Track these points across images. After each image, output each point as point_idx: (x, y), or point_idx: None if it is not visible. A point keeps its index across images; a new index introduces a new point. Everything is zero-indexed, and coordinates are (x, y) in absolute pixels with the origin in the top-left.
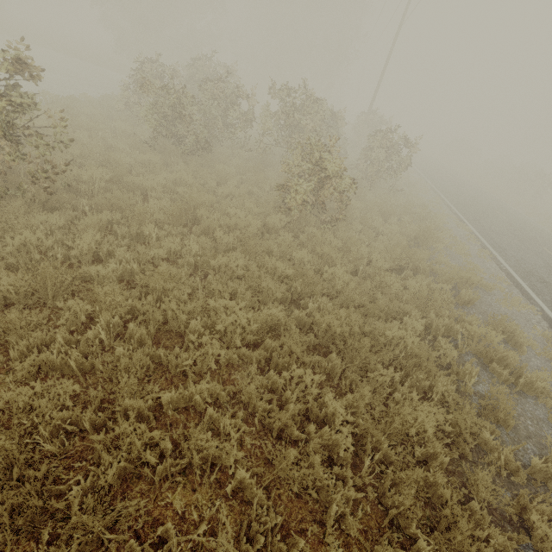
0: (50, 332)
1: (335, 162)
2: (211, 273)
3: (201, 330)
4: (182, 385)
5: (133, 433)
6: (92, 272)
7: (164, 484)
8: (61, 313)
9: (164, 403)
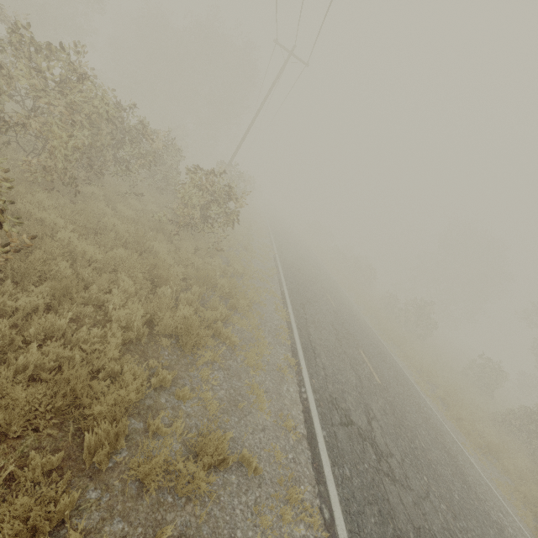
0: None
1: None
2: None
3: None
4: None
5: None
6: None
7: None
8: None
9: None
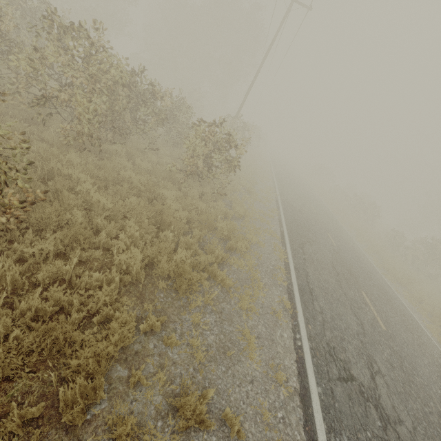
0: None
1: None
2: None
3: None
4: None
5: None
6: None
7: None
8: None
9: None
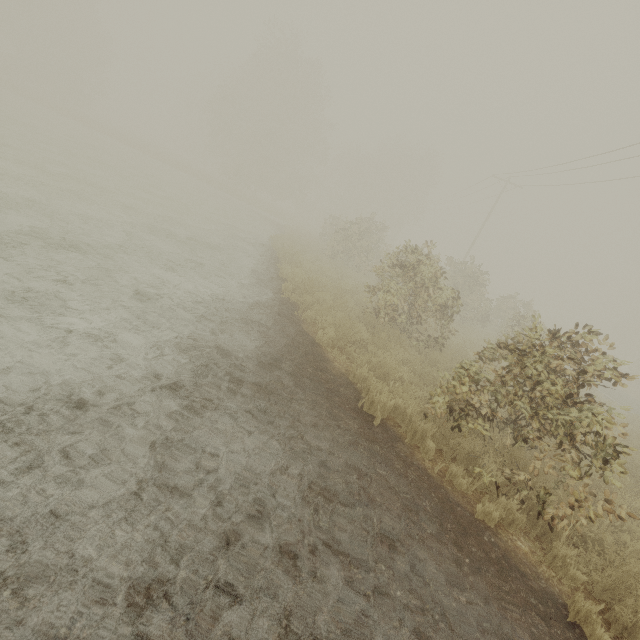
0: None
1: None
2: None
3: None
4: None
5: None
6: None
7: None
8: None
9: None
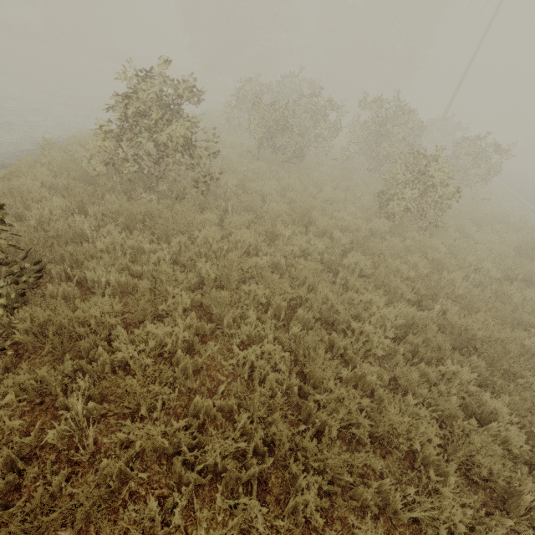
0: (243, 309)
1: (444, 171)
2: (340, 271)
3: (349, 320)
4: (343, 366)
5: (348, 398)
6: (253, 263)
7: (357, 447)
8: (242, 294)
9: (343, 378)
